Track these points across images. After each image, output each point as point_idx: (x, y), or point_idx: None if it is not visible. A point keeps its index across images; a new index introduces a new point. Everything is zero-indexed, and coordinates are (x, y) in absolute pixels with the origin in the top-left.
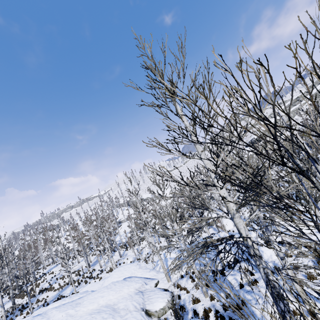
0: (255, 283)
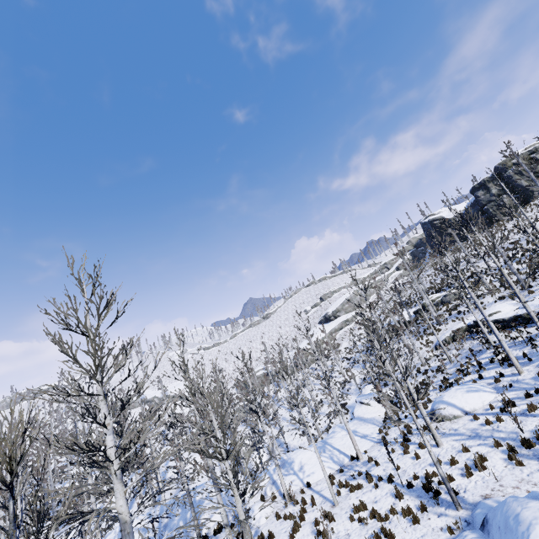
0: None
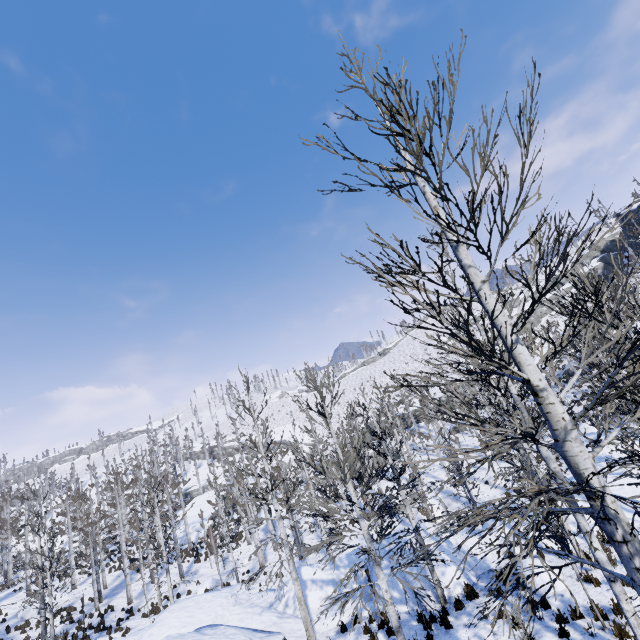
0: None
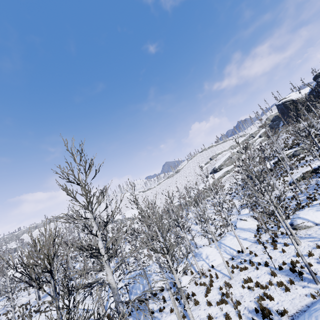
0: (163, 310)
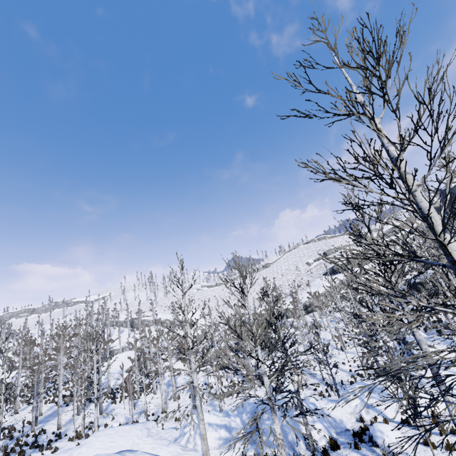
0: None
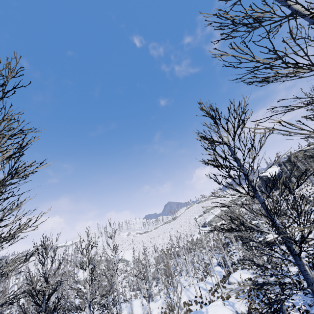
0: None
